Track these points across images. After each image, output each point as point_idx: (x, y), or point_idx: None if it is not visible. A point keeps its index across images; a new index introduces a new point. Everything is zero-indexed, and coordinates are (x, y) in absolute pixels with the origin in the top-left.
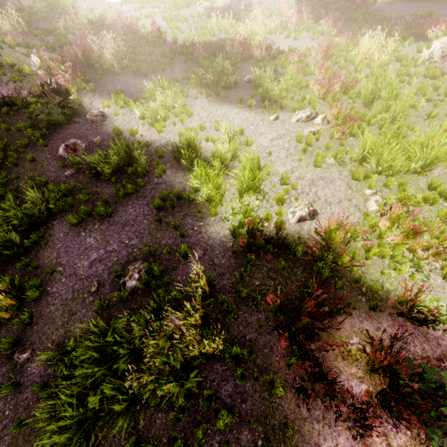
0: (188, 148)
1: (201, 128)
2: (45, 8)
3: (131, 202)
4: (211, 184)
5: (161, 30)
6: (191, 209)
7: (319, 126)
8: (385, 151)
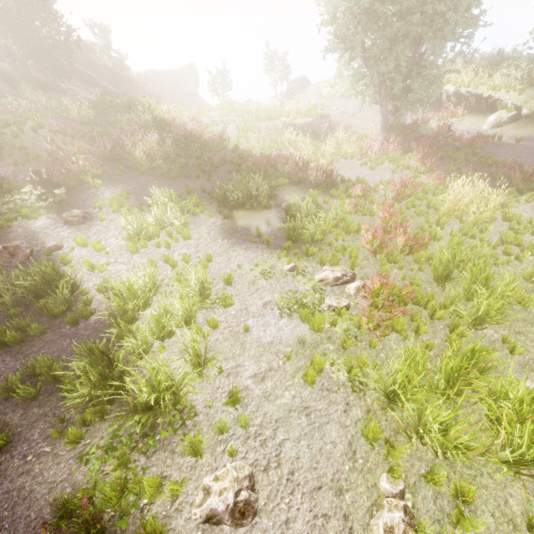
0: (129, 292)
1: (184, 260)
2: (125, 103)
3: (3, 358)
4: (98, 376)
5: (227, 137)
6: (59, 407)
7: (346, 300)
8: (429, 405)
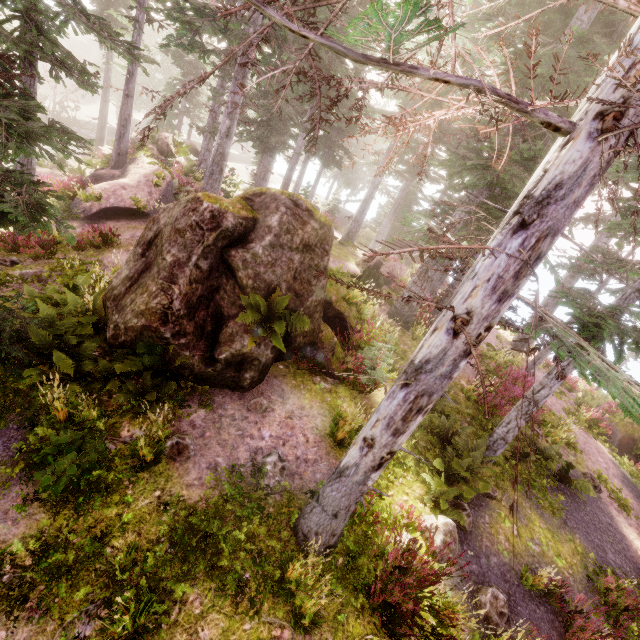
0: None
1: None
2: None
3: None
4: None
5: None
6: None
7: None
8: None
